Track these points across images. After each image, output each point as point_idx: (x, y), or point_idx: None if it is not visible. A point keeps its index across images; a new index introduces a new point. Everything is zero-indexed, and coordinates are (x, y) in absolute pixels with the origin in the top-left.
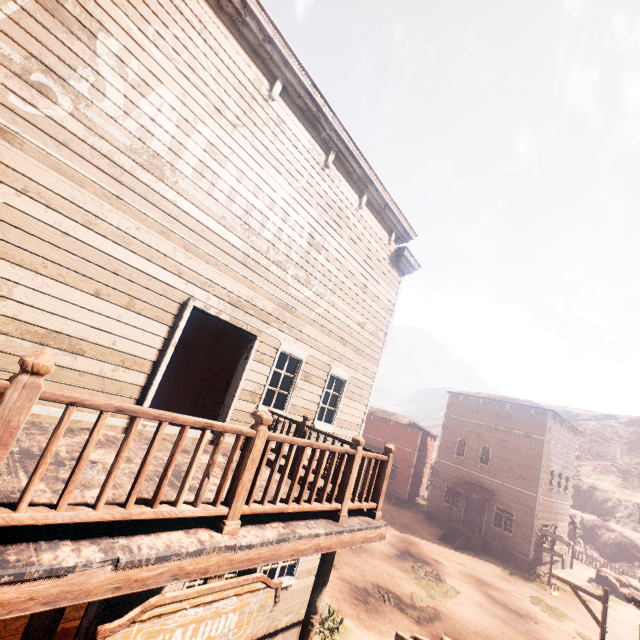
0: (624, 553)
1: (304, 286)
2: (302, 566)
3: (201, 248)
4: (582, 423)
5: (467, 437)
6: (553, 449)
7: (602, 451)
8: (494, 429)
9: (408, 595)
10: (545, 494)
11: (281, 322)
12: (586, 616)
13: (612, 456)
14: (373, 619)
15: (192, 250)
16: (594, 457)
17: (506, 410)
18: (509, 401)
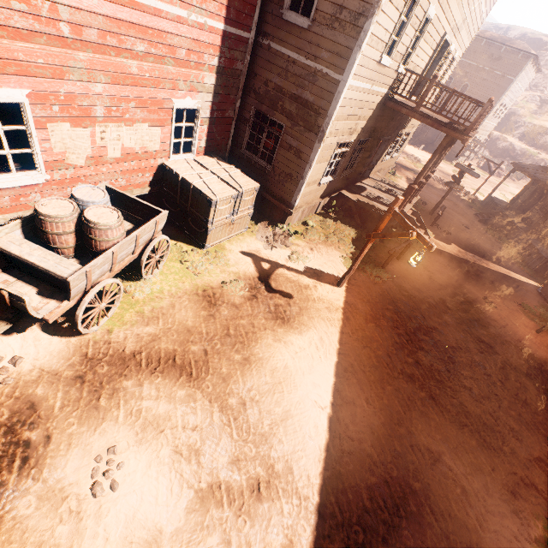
0: (504, 154)
1: (477, 0)
2: (400, 150)
3: (462, 0)
4: (543, 54)
5: (456, 76)
6: (514, 87)
7: (540, 83)
8: (481, 70)
9: (408, 166)
10: (488, 119)
11: (458, 31)
12: (473, 178)
13: (544, 88)
14: (400, 172)
15: (458, 3)
16: (530, 88)
17: (500, 53)
18: (507, 44)
